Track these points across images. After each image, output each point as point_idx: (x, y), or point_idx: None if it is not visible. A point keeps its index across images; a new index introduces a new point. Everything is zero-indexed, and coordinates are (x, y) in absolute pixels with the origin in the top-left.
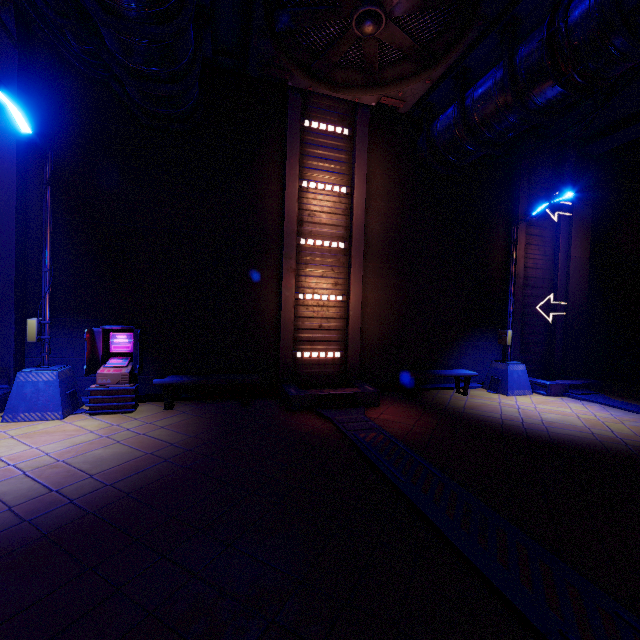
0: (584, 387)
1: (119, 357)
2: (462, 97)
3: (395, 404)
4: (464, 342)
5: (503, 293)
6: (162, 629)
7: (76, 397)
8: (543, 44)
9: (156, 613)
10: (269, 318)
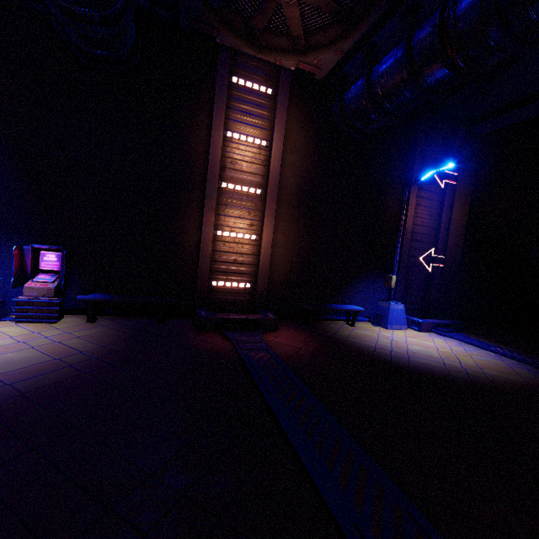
0: (449, 326)
1: (48, 273)
2: (369, 70)
3: (291, 330)
4: (358, 283)
5: (394, 244)
6: (5, 514)
7: (5, 306)
8: (435, 29)
9: (5, 499)
10: (190, 250)
